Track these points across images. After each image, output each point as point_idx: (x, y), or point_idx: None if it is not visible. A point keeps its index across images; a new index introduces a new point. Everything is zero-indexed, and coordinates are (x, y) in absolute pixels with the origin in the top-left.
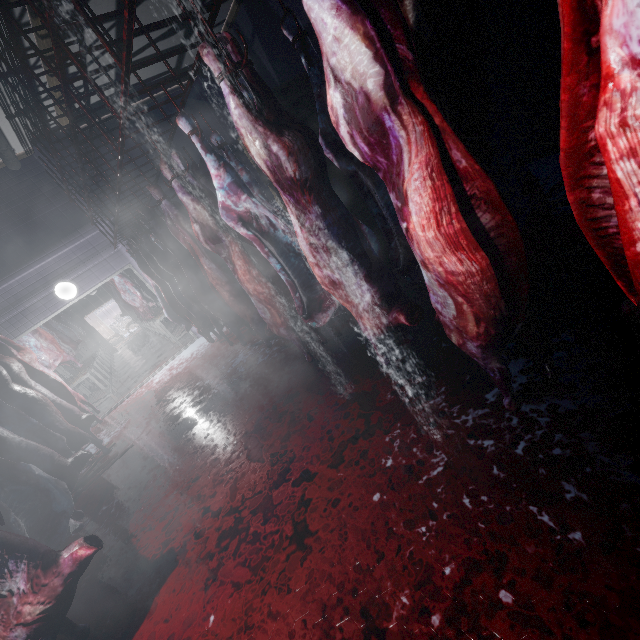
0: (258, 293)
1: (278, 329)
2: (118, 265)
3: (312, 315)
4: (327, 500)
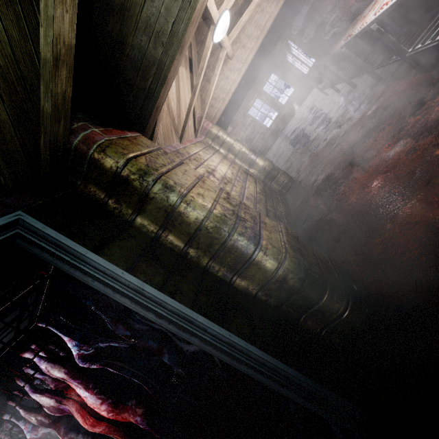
0: None
1: None
2: None
3: None
4: None
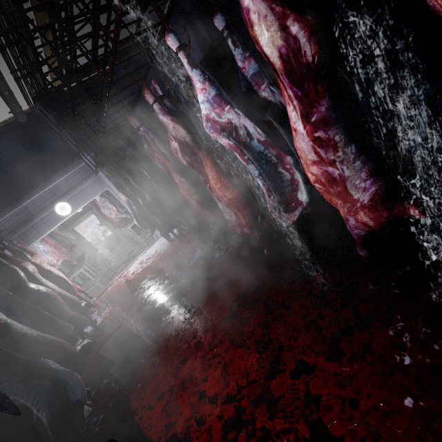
0: (227, 199)
1: (242, 229)
2: (99, 188)
3: (279, 215)
4: (341, 399)
